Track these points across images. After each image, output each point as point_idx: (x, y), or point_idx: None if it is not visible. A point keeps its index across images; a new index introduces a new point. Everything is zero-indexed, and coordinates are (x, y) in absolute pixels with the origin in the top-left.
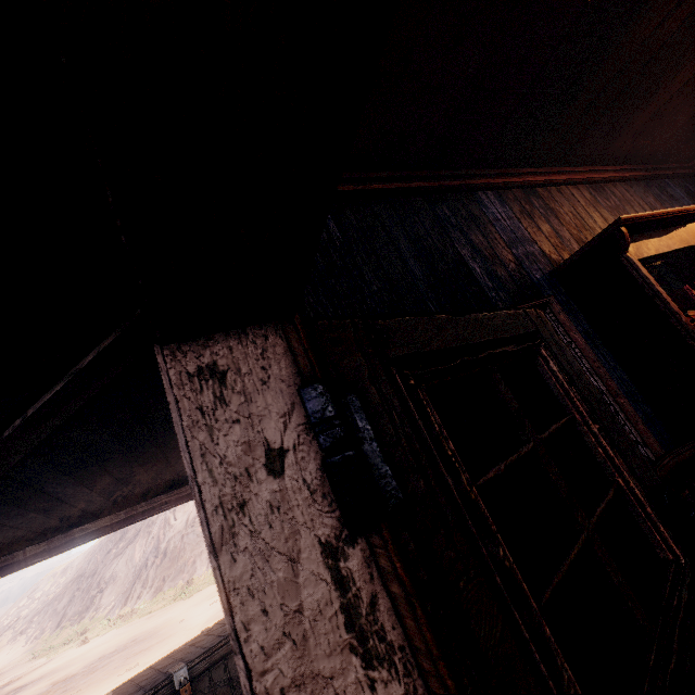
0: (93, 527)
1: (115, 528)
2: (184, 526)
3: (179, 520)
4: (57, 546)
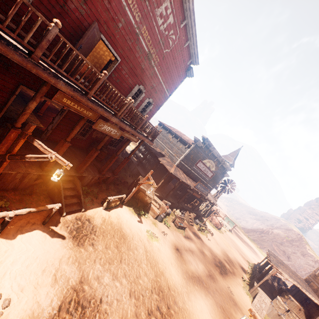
0: None
1: None
2: (271, 238)
3: (271, 235)
4: None
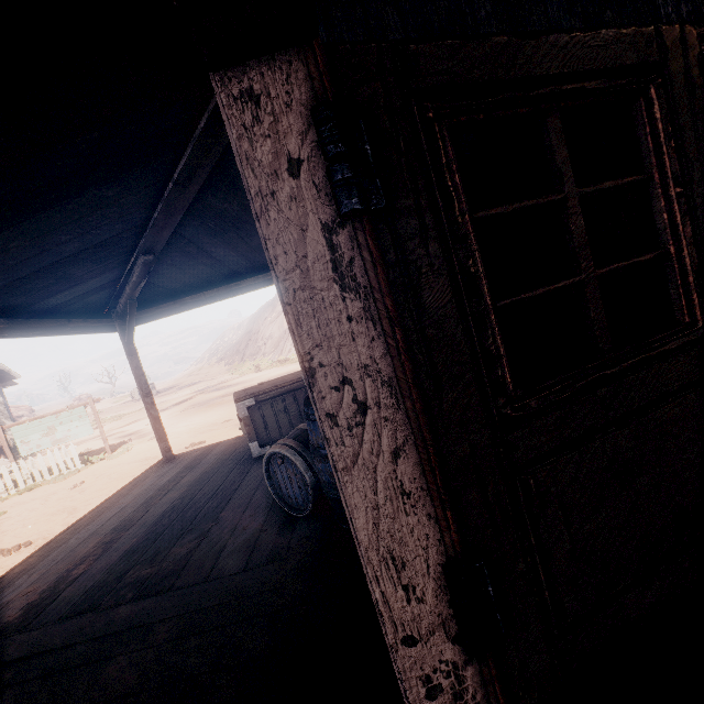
0: (243, 284)
1: (258, 287)
2: None
3: None
4: (223, 294)
